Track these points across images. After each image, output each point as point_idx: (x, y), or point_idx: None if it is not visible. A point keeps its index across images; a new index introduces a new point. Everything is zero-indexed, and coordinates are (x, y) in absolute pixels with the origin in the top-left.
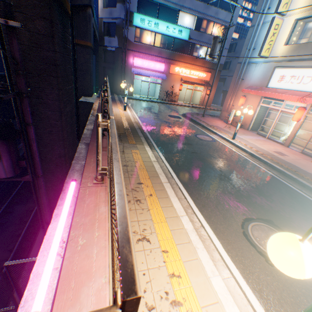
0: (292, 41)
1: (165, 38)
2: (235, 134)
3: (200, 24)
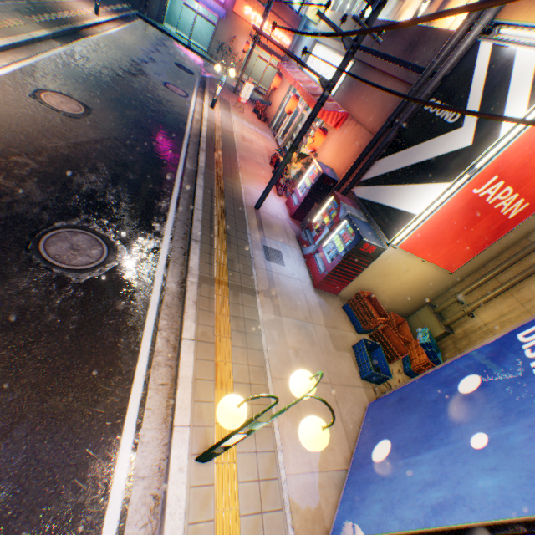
0: (344, 10)
1: None
2: (215, 102)
3: None
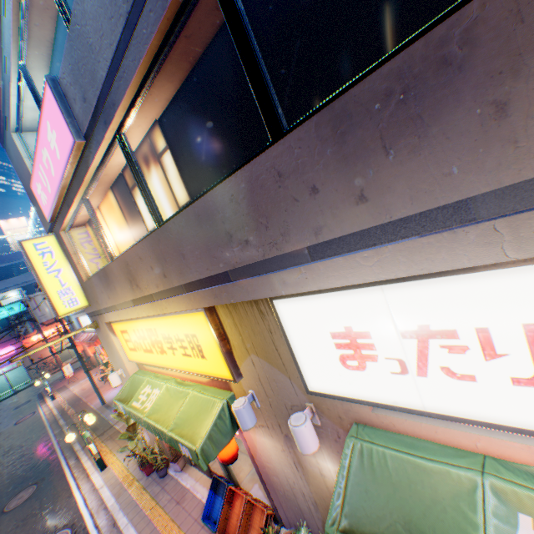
0: None
1: None
2: (53, 394)
3: (35, 287)
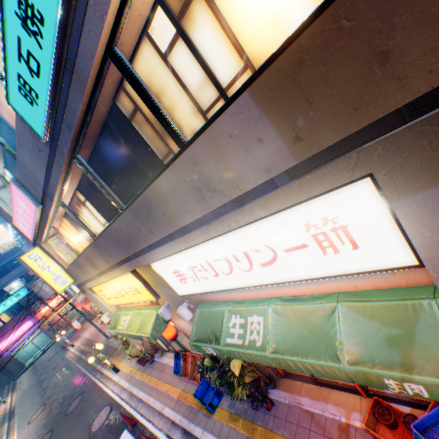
0: None
1: (12, 308)
2: (72, 343)
3: (30, 274)
